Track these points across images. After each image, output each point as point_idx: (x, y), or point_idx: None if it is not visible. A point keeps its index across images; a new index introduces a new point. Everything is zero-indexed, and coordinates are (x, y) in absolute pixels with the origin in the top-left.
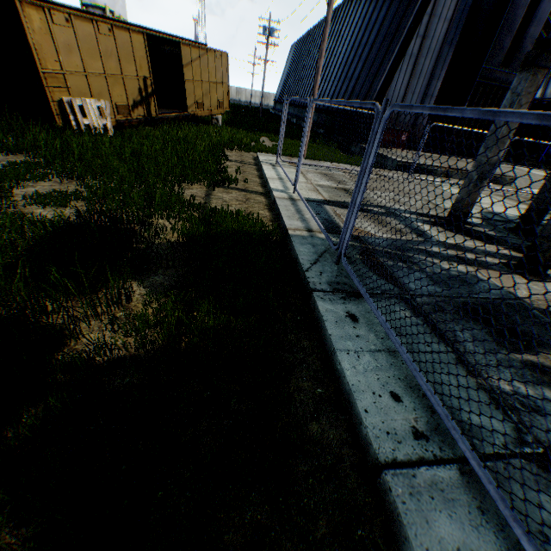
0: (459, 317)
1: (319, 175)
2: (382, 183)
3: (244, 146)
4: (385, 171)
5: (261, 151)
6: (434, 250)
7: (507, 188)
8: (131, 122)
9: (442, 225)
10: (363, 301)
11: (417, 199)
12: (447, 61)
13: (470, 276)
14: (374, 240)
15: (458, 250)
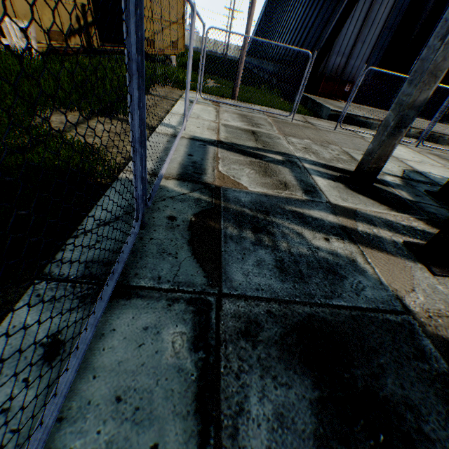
0: (279, 353)
1: (237, 115)
2: (304, 130)
3: (179, 84)
4: (316, 120)
5: (194, 89)
6: (314, 216)
7: (444, 147)
8: (67, 51)
9: (346, 181)
10: (116, 307)
11: (334, 149)
12: (403, 9)
13: (346, 262)
14: (236, 194)
15: (349, 218)
